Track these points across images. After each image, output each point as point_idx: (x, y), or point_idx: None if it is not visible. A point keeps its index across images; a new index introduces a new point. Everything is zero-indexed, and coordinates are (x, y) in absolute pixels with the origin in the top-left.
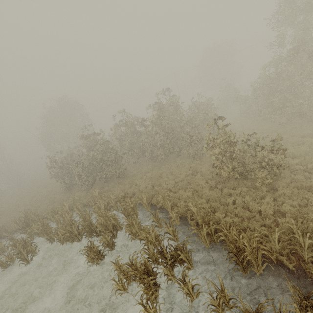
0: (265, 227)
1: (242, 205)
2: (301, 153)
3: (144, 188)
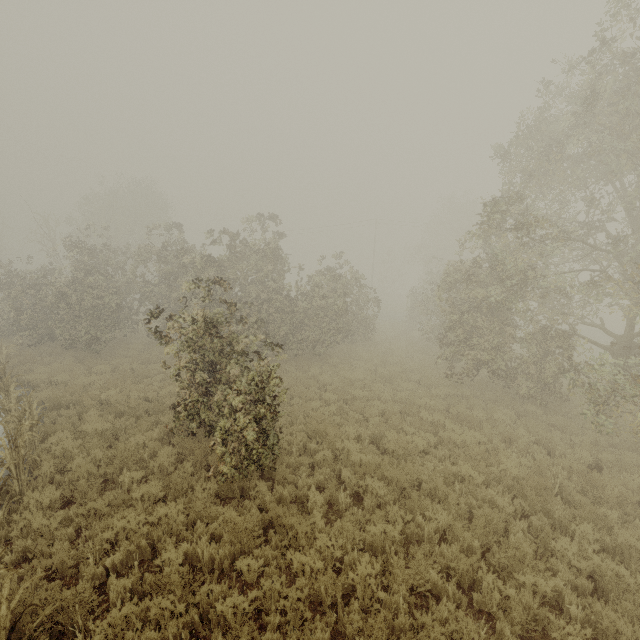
0: (59, 580)
1: (121, 500)
2: (399, 449)
3: (86, 383)
